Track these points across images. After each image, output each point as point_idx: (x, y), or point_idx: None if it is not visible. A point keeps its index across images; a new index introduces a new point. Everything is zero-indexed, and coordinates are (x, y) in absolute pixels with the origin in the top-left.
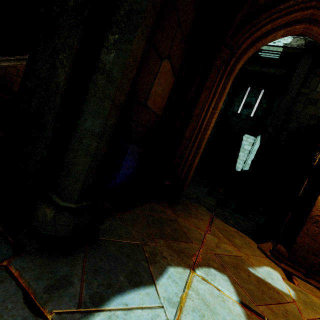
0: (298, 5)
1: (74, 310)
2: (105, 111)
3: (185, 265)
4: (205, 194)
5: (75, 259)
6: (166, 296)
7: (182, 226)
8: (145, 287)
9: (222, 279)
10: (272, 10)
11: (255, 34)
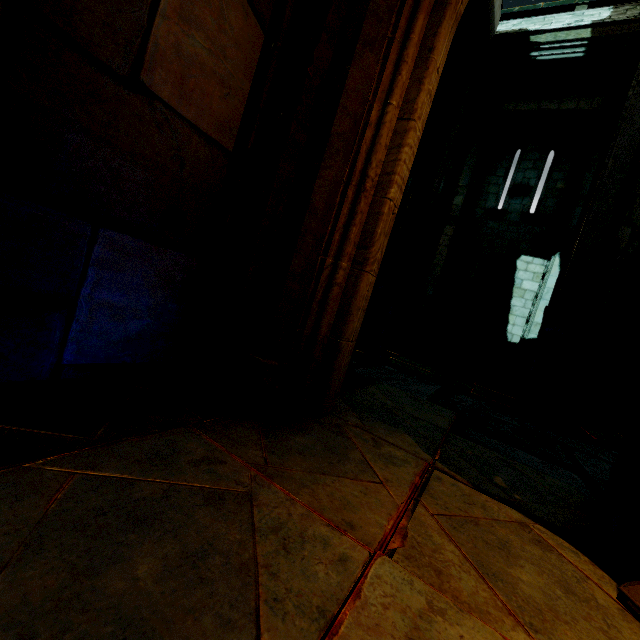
0: None
1: None
2: None
3: None
4: (427, 400)
5: None
6: None
7: (258, 529)
8: None
9: None
10: None
11: None
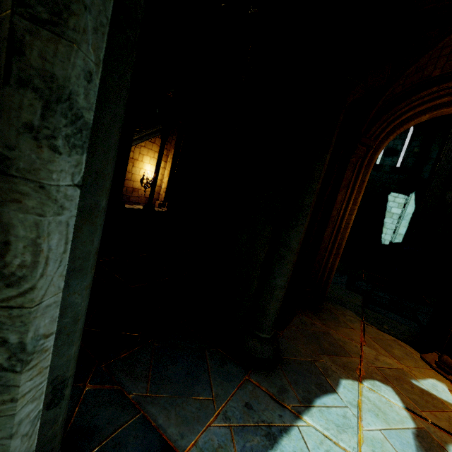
0: (443, 91)
1: (299, 405)
2: (288, 271)
3: (352, 378)
4: (345, 288)
5: (279, 374)
6: (347, 400)
7: (336, 339)
8: (331, 394)
9: (387, 390)
10: (412, 98)
11: (394, 124)
